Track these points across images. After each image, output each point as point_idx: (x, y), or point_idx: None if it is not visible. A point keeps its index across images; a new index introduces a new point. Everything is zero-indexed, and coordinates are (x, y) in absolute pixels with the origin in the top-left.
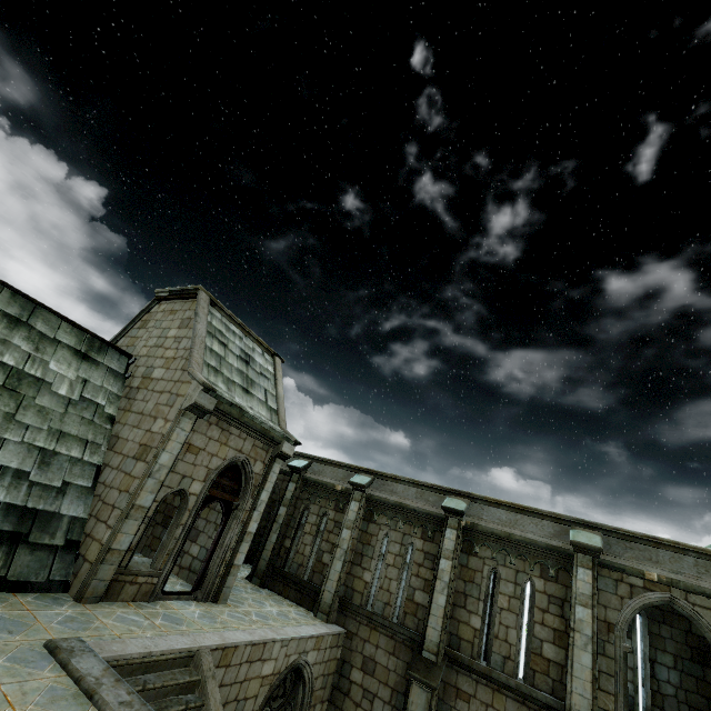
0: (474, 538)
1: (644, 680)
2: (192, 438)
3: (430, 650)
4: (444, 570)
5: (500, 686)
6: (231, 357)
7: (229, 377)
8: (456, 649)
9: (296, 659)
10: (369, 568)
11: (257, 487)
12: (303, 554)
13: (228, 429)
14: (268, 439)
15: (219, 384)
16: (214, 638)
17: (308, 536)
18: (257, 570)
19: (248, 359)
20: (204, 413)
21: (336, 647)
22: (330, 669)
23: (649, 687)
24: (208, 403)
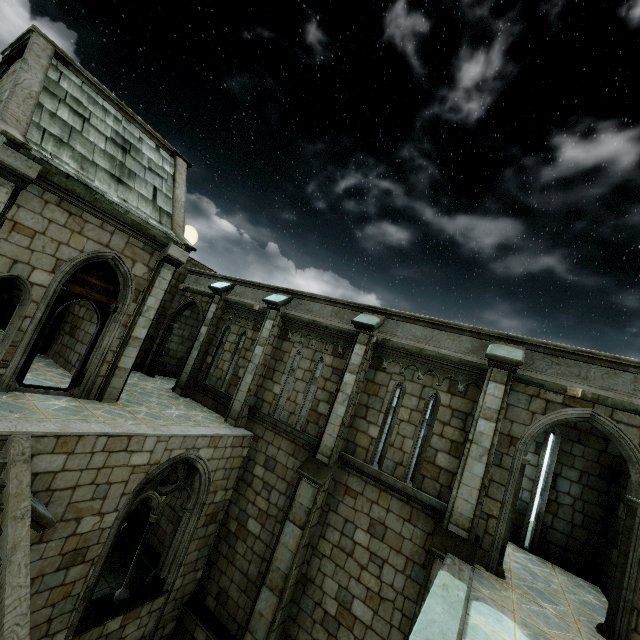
0: (385, 354)
1: (543, 490)
2: (18, 215)
3: (324, 453)
4: (348, 383)
5: (387, 487)
6: (94, 135)
7: (86, 155)
8: (350, 454)
9: (181, 453)
10: (279, 382)
11: (141, 292)
12: (222, 370)
13: (80, 215)
14: (147, 238)
15: (63, 158)
16: (51, 426)
17: (227, 353)
18: (179, 382)
19: (128, 147)
20: (25, 182)
21: (240, 447)
22: (234, 464)
23: (546, 496)
24: (24, 167)
